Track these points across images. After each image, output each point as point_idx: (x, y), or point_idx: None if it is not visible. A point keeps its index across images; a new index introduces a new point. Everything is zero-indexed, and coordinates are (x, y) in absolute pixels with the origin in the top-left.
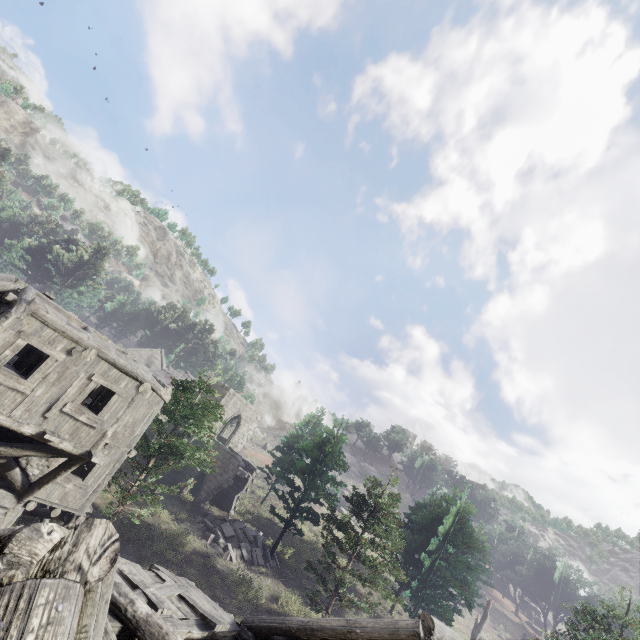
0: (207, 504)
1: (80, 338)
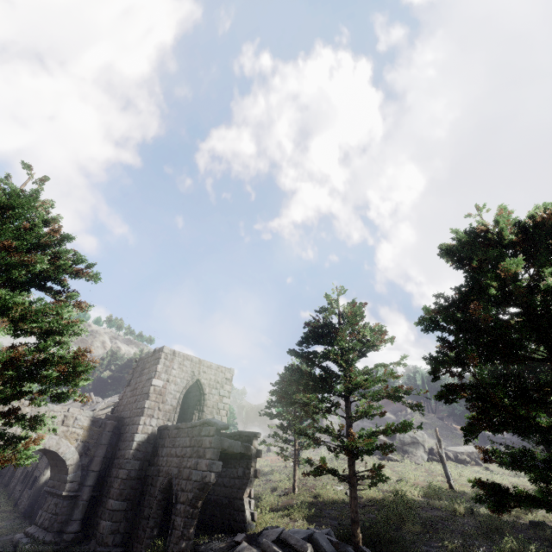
0: (202, 541)
1: None
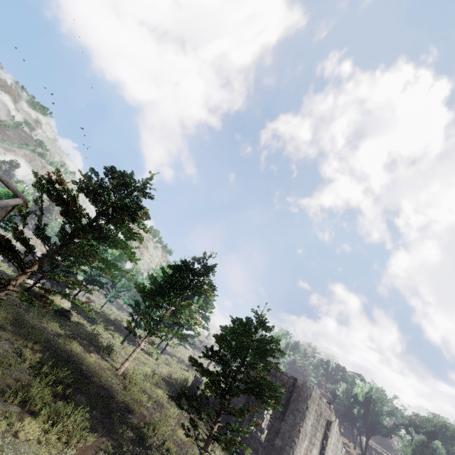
0: None
1: None
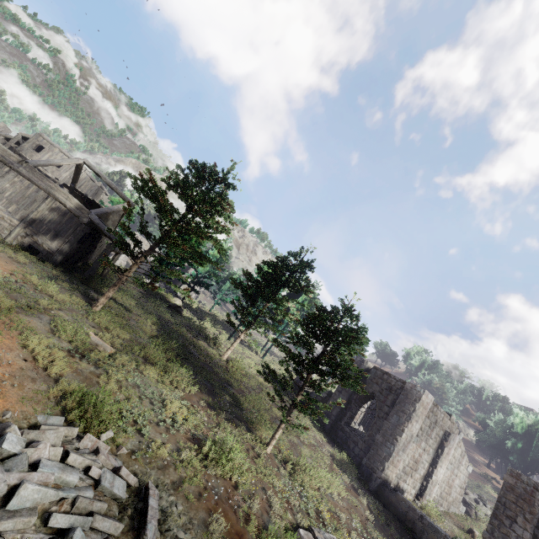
0: None
1: (53, 144)
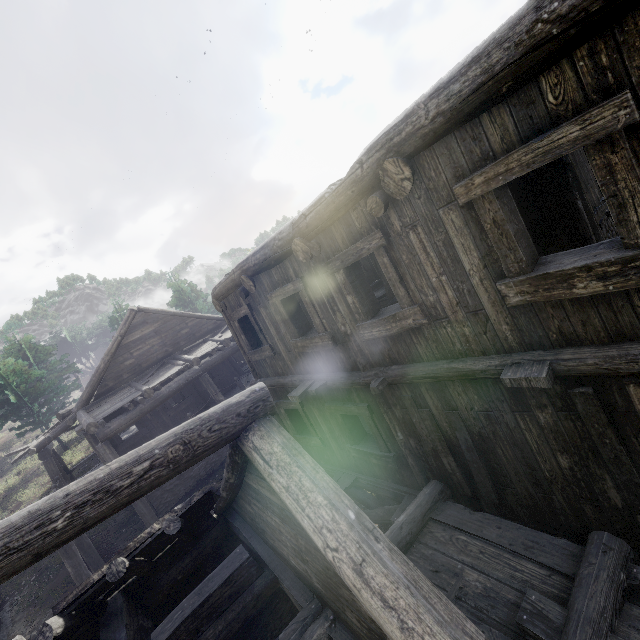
0: None
1: None
